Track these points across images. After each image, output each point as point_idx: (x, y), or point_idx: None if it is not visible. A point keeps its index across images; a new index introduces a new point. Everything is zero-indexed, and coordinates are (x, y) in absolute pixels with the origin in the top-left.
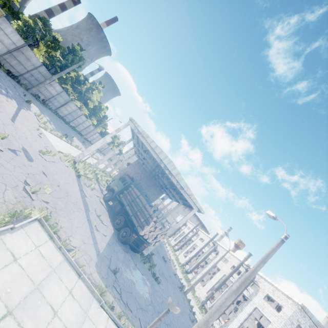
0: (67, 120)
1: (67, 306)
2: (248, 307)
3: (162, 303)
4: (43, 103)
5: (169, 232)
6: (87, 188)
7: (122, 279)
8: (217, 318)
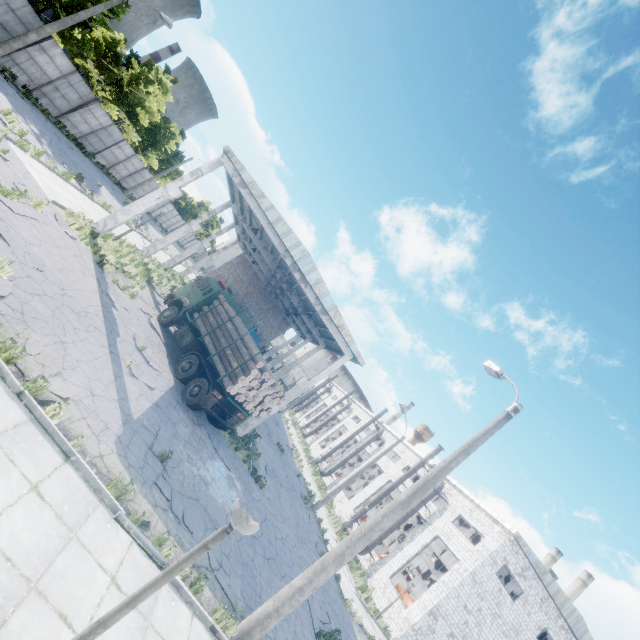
0: (88, 147)
1: (21, 515)
2: (423, 535)
3: (263, 521)
4: (25, 93)
5: (292, 397)
6: (122, 292)
7: (179, 473)
8: (361, 549)
